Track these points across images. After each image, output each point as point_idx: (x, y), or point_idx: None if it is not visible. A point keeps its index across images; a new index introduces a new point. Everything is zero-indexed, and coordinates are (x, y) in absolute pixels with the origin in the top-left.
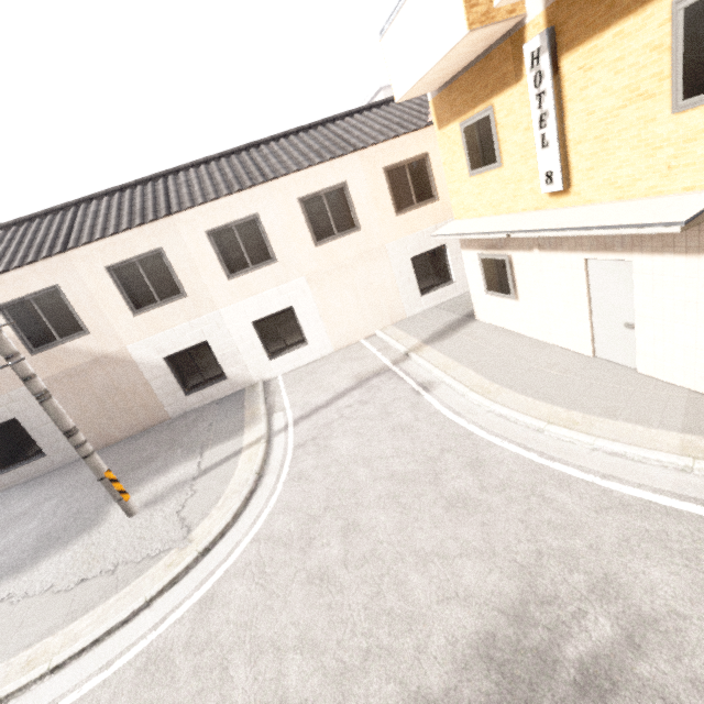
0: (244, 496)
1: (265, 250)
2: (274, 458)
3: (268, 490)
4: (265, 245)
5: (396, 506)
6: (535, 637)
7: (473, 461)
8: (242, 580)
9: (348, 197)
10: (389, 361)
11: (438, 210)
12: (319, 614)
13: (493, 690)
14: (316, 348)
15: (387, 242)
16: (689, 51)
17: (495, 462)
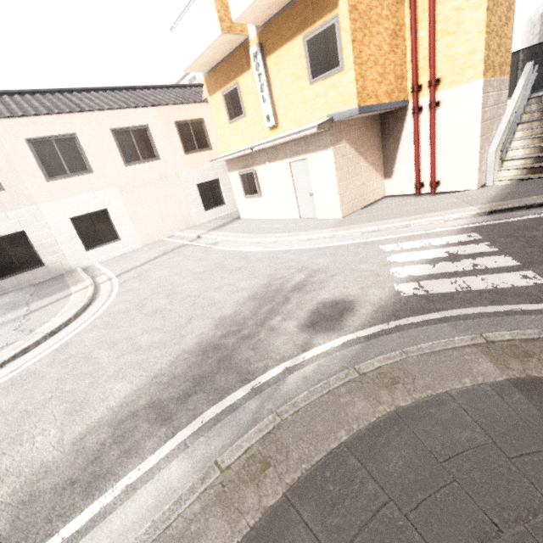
0: (82, 306)
1: (82, 162)
2: (103, 291)
3: (103, 301)
4: (82, 159)
5: (200, 280)
6: (274, 287)
7: (243, 258)
8: (92, 332)
9: (149, 136)
10: (187, 242)
11: (212, 156)
12: (156, 321)
13: (256, 304)
14: (128, 243)
15: (180, 171)
16: (310, 59)
17: (254, 255)
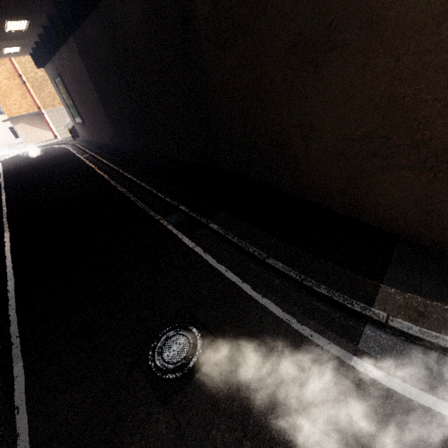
0: None
1: None
2: None
3: None
4: None
5: None
6: None
7: None
8: None
9: None
10: None
11: None
12: None
13: None
14: None
15: None
16: None
17: None
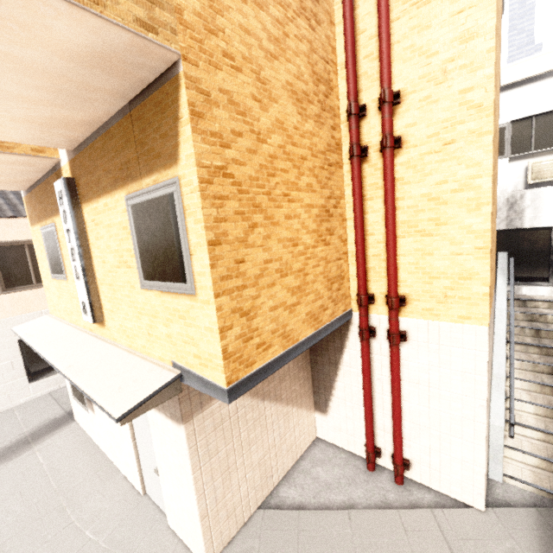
0: None
1: None
2: None
3: None
4: None
5: None
6: None
7: None
8: None
9: None
10: None
11: None
12: None
13: None
14: None
15: None
16: (139, 241)
17: None
